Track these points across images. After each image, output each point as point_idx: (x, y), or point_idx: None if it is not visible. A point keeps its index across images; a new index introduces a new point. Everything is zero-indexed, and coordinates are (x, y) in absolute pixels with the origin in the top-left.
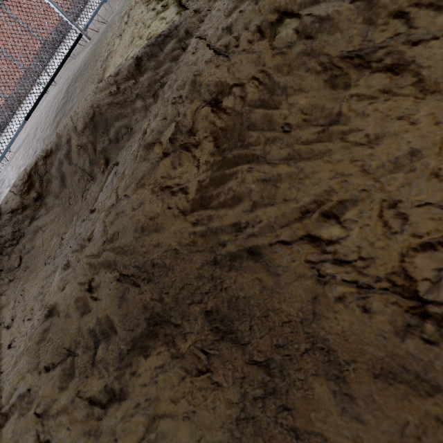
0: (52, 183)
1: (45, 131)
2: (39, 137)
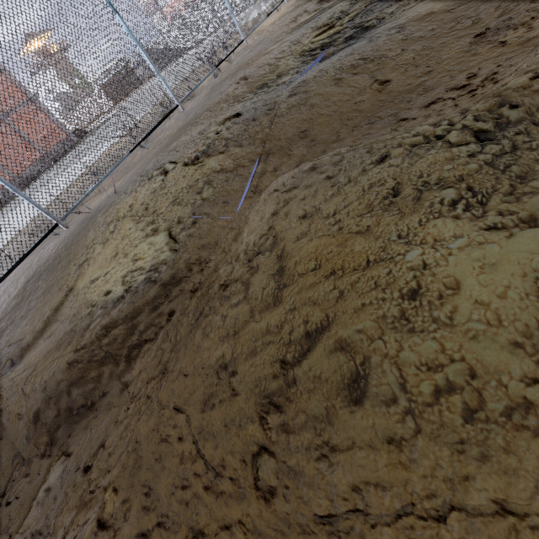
0: None
1: None
2: None
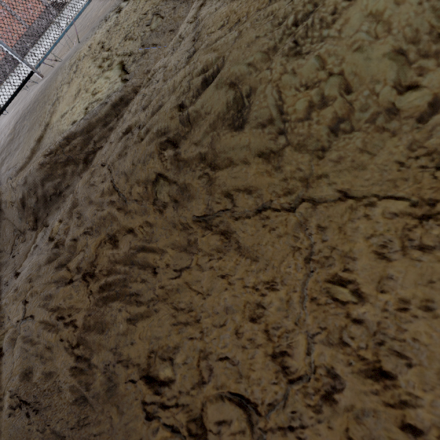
0: None
1: None
2: None
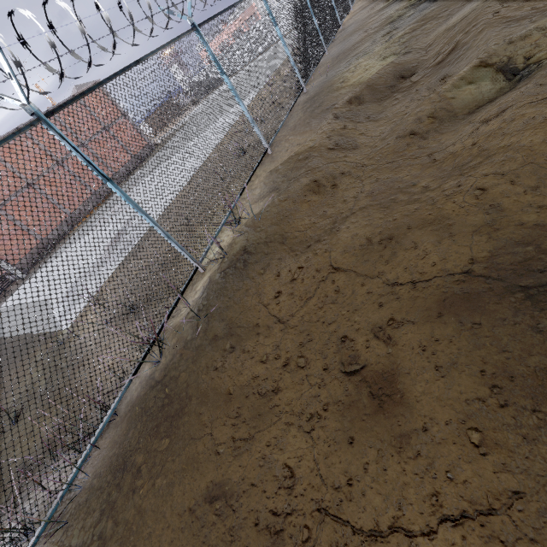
0: (367, 98)
1: (298, 120)
2: (293, 123)
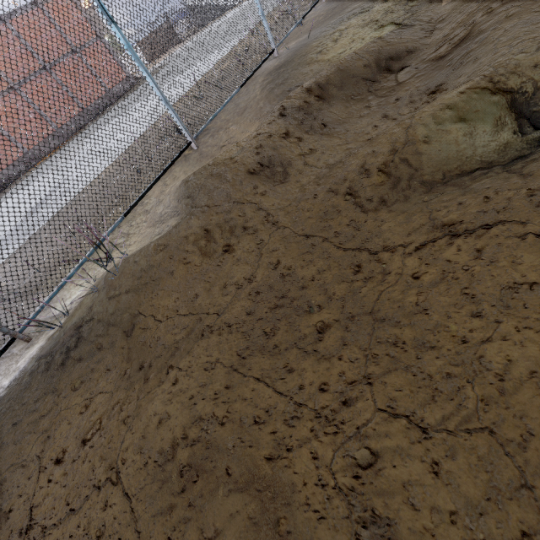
0: (333, 91)
1: (252, 99)
2: (245, 103)
